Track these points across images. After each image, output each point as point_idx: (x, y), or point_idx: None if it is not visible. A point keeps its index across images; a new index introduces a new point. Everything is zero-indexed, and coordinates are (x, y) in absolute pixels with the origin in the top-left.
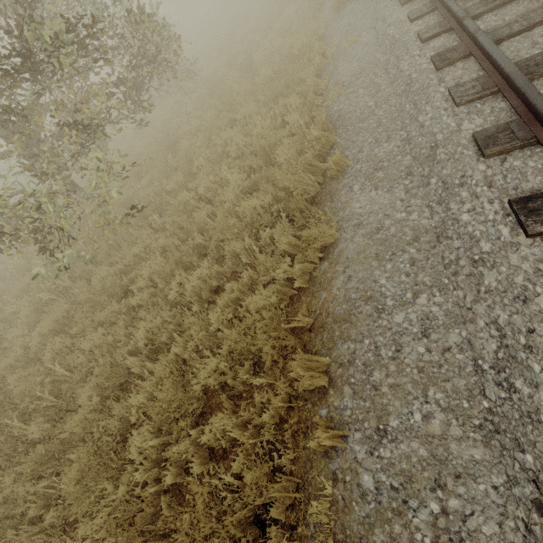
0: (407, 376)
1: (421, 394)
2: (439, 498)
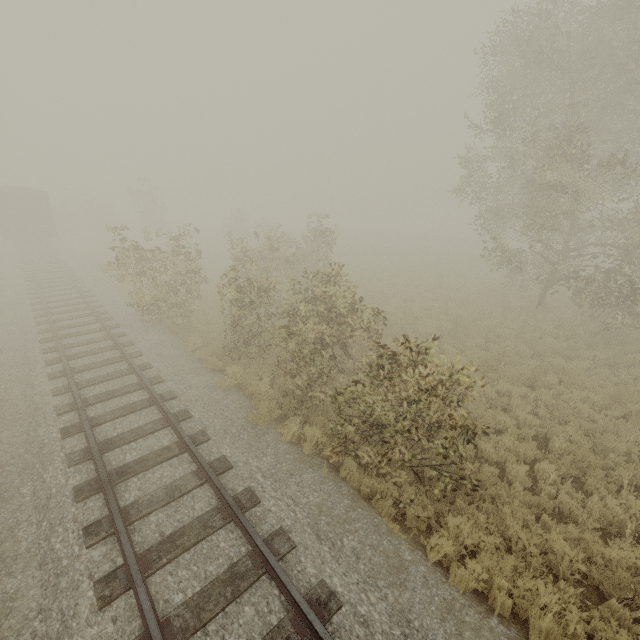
0: (2, 382)
1: (6, 383)
2: (5, 392)
